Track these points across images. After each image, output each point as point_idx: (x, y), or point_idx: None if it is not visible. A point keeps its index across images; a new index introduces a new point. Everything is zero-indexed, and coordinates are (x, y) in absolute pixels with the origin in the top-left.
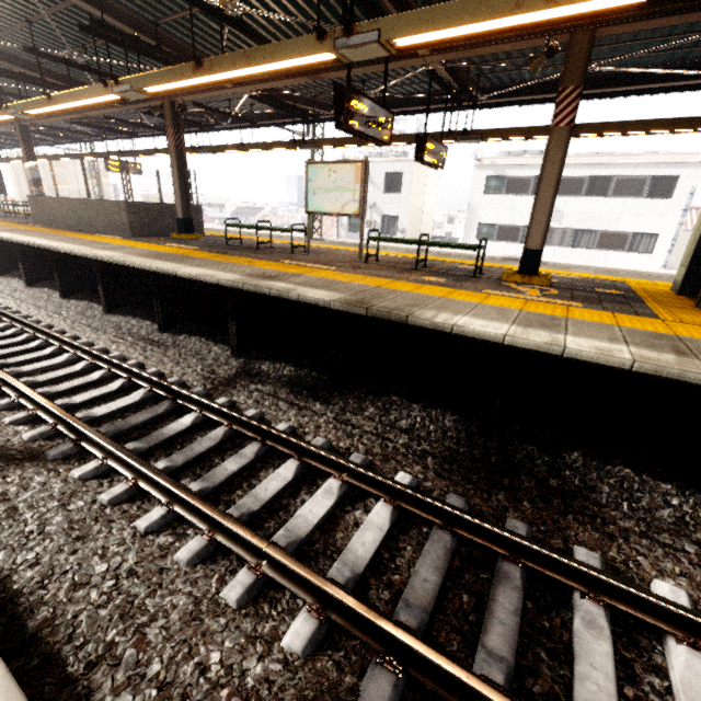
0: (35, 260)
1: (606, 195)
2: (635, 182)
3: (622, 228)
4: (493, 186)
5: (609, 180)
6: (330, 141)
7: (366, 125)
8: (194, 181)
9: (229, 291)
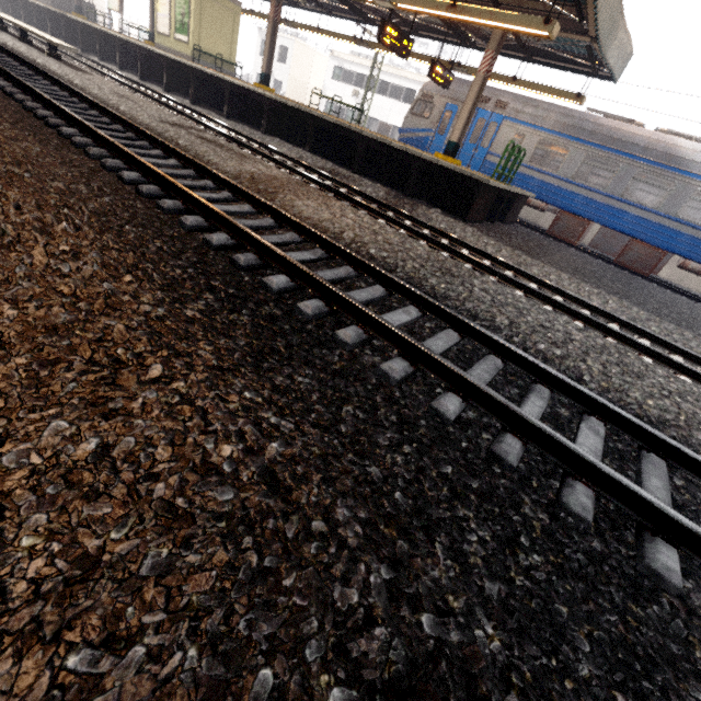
0: (6, 2)
1: (386, 96)
2: (399, 90)
3: (389, 121)
4: (337, 74)
5: (389, 85)
6: None
7: None
8: None
9: (47, 12)
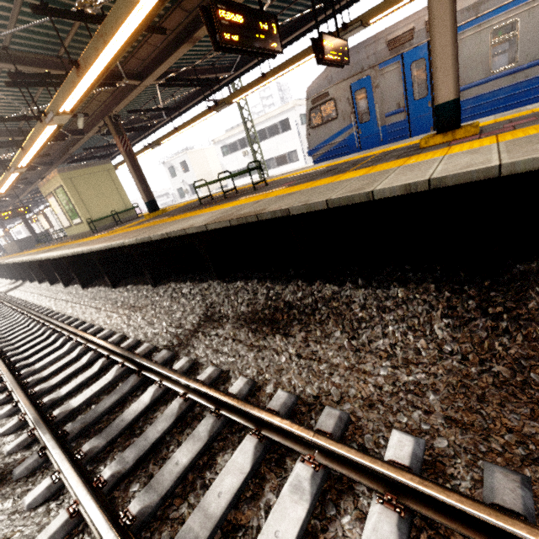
0: None
1: (267, 138)
2: (274, 127)
3: (281, 152)
4: (225, 151)
5: (265, 130)
6: None
7: (14, 215)
8: None
9: None
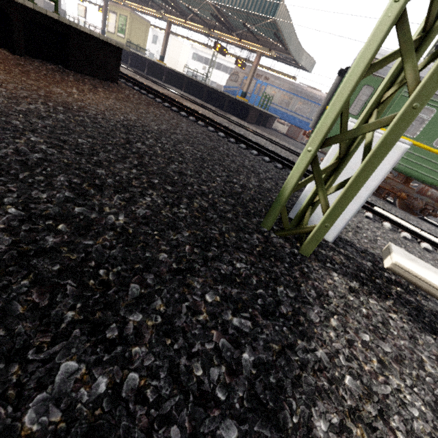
0: None
1: (220, 70)
2: (227, 68)
3: (222, 84)
4: (194, 57)
5: (222, 65)
6: (96, 5)
7: None
8: (65, 3)
9: None
